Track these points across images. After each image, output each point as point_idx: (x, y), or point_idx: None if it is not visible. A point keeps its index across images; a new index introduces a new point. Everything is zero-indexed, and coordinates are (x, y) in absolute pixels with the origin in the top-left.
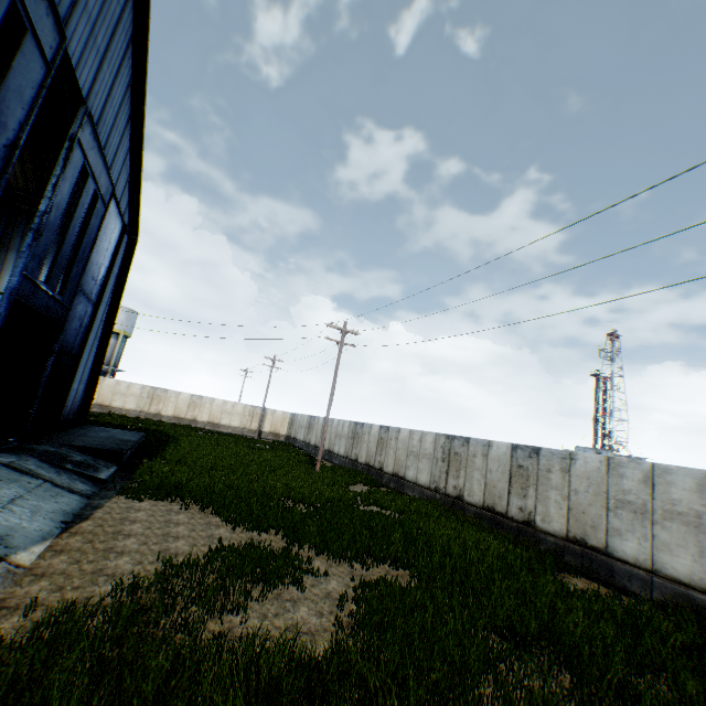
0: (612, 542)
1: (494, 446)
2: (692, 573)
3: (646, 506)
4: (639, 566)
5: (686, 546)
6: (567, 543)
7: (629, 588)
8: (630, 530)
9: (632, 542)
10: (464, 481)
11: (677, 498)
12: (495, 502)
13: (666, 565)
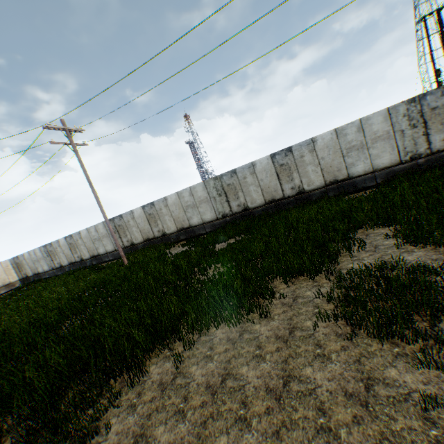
0: (351, 171)
1: (258, 163)
2: (391, 160)
3: (363, 143)
4: (367, 173)
5: (386, 150)
6: (328, 187)
7: (366, 186)
8: (358, 159)
9: (361, 164)
10: (245, 197)
11: (376, 129)
12: (274, 195)
13: (379, 164)
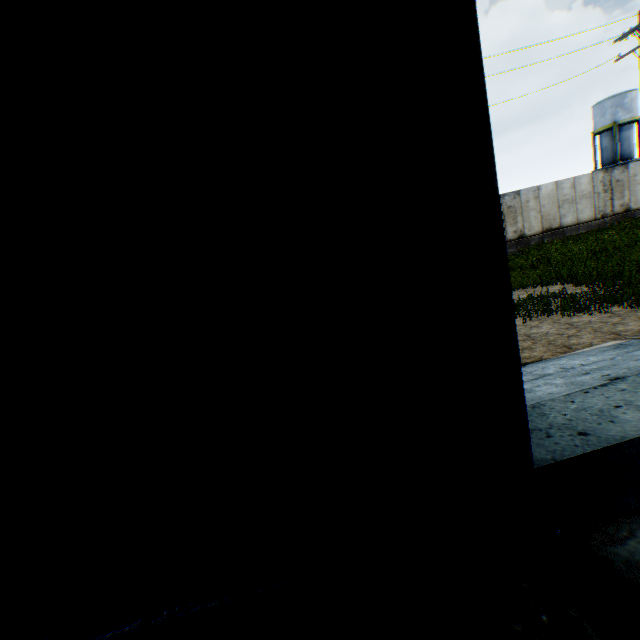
0: None
1: None
2: None
3: None
4: None
5: None
6: None
7: None
8: None
9: None
10: None
11: None
12: None
13: None
